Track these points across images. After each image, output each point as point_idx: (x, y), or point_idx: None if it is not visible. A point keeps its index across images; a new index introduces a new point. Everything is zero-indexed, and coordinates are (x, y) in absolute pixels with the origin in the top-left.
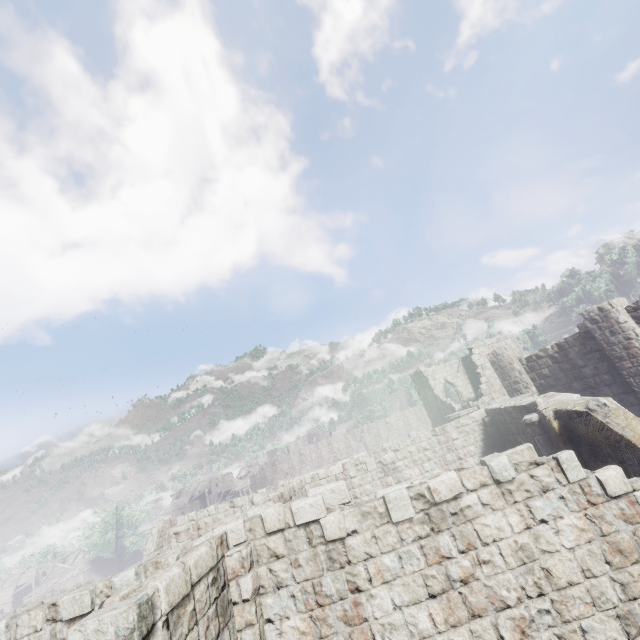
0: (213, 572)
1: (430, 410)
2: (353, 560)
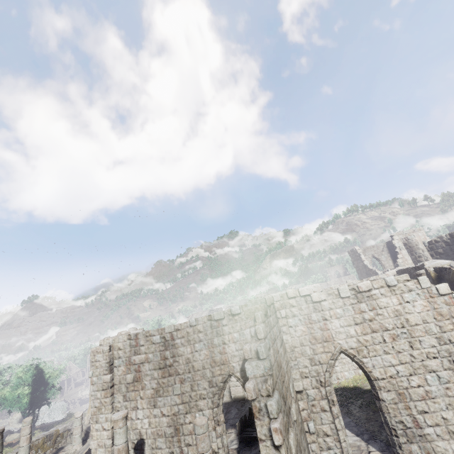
0: (273, 305)
1: (360, 274)
2: (324, 309)
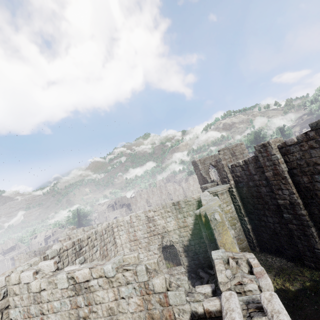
0: None
1: (199, 180)
2: (42, 301)
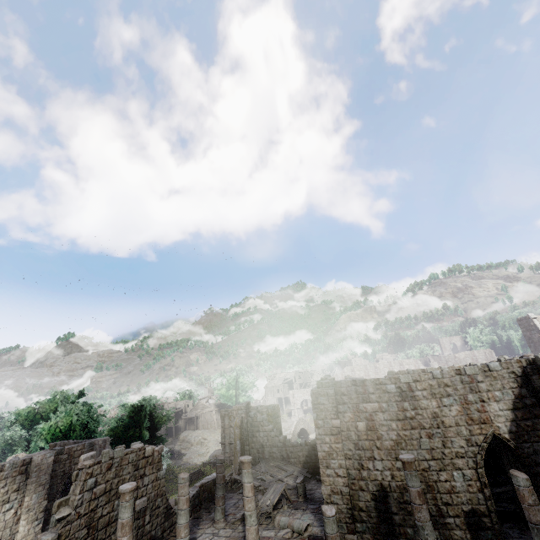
0: None
1: (534, 348)
2: None
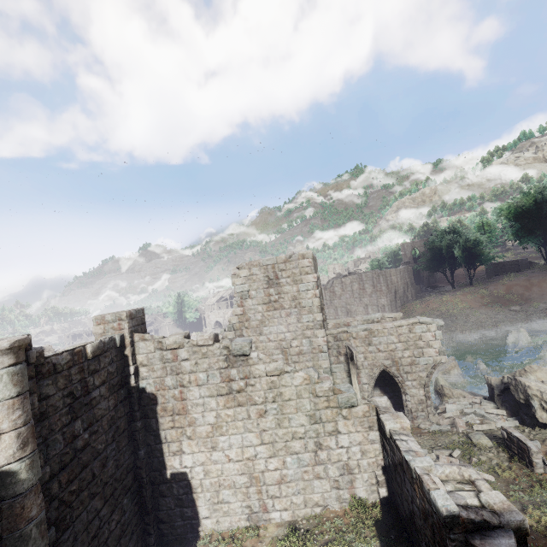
0: None
1: None
2: None
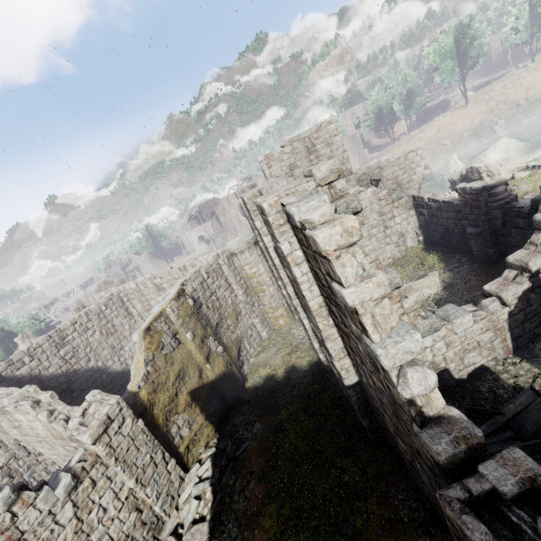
0: None
1: None
2: None
